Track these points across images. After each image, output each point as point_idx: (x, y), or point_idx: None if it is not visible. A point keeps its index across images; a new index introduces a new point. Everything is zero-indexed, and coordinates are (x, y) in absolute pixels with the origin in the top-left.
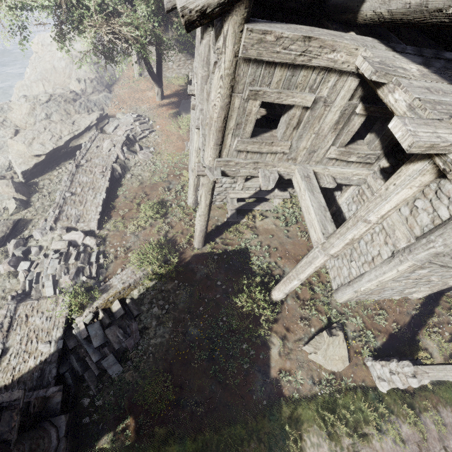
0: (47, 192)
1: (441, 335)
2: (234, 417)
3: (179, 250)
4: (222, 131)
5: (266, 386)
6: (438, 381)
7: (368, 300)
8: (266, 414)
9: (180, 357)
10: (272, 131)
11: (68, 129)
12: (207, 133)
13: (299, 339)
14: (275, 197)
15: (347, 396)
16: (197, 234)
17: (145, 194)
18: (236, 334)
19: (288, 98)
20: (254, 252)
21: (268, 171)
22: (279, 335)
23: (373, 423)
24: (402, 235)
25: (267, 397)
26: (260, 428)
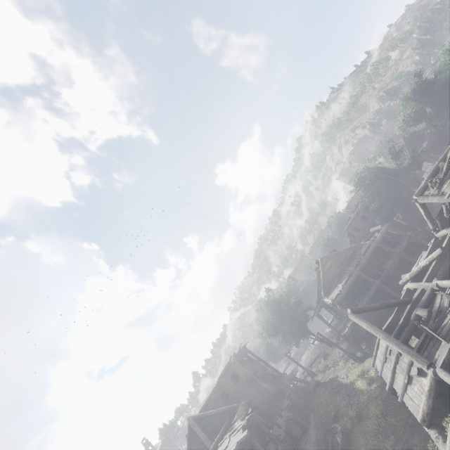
0: None
1: None
2: None
3: None
4: None
5: None
6: None
7: None
8: None
9: None
10: None
11: (308, 364)
12: None
13: None
14: None
15: None
16: None
17: None
18: None
19: None
20: None
21: None
22: None
23: None
24: None
25: None
26: None
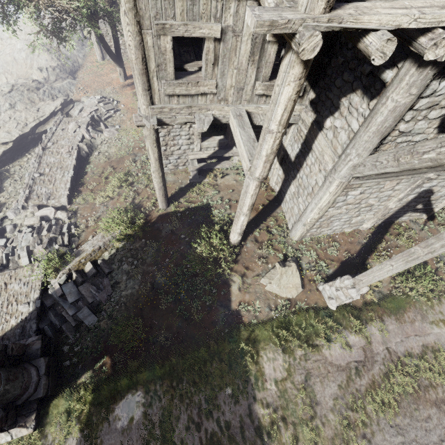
0: (18, 177)
1: (389, 257)
2: (199, 345)
3: (146, 213)
4: (145, 73)
5: (228, 317)
6: (384, 296)
7: (322, 235)
8: (226, 339)
9: (149, 303)
10: (198, 72)
11: (33, 116)
12: (134, 79)
13: (257, 275)
14: (234, 154)
15: (300, 316)
16: (157, 193)
17: (112, 168)
18: (200, 277)
19: (196, 30)
20: (216, 206)
21: (203, 115)
22: (238, 273)
23: (322, 334)
24: (329, 158)
25: (228, 326)
26: (221, 350)
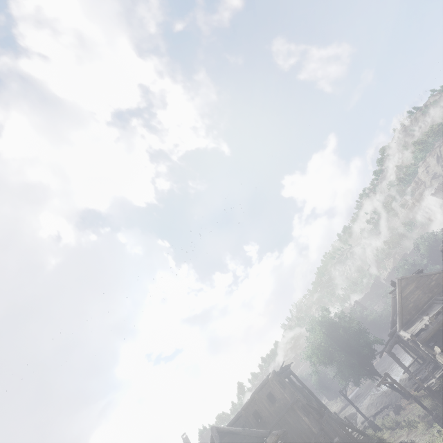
0: None
1: None
2: None
3: None
4: None
5: None
6: None
7: None
8: None
9: None
10: None
11: (372, 412)
12: None
13: None
14: None
15: None
16: None
17: None
18: None
19: None
20: None
21: None
22: None
23: None
24: None
25: None
26: None
